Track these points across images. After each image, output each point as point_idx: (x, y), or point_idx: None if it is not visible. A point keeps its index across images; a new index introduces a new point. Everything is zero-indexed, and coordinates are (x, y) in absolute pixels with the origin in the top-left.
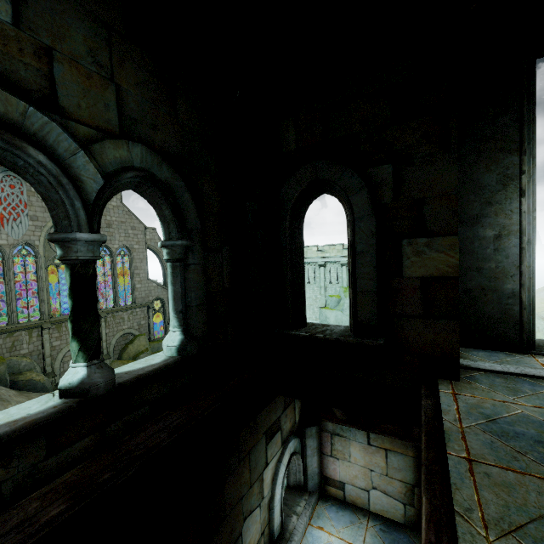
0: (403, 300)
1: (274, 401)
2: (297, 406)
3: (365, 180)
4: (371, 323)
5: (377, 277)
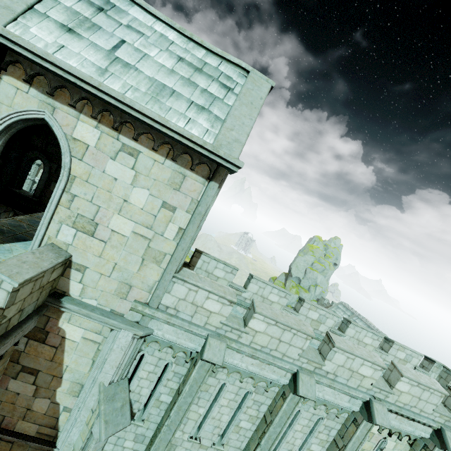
0: (47, 194)
1: (1, 207)
2: (11, 214)
3: (50, 165)
4: (38, 195)
5: (44, 187)
